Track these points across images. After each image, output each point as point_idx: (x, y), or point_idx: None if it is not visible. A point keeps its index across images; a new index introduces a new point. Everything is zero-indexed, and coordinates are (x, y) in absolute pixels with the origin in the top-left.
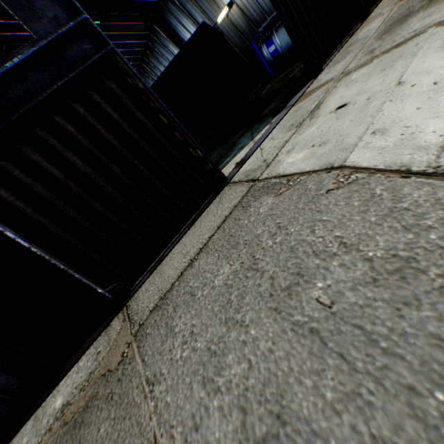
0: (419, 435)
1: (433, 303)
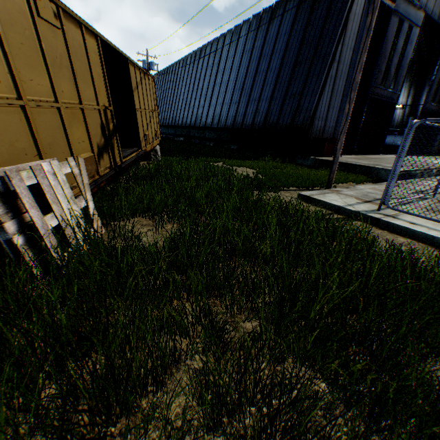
0: None
1: None
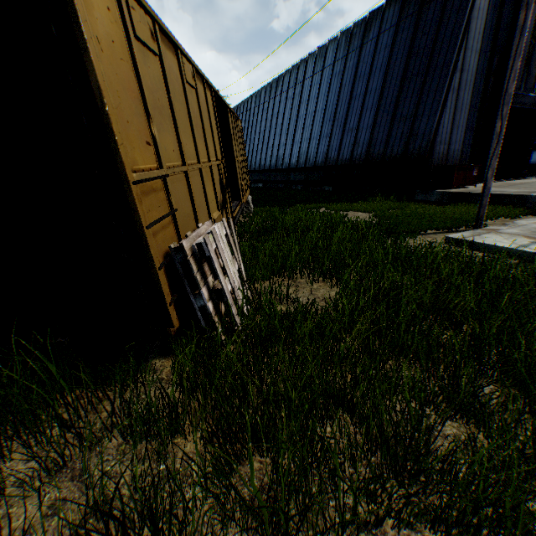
0: None
1: None
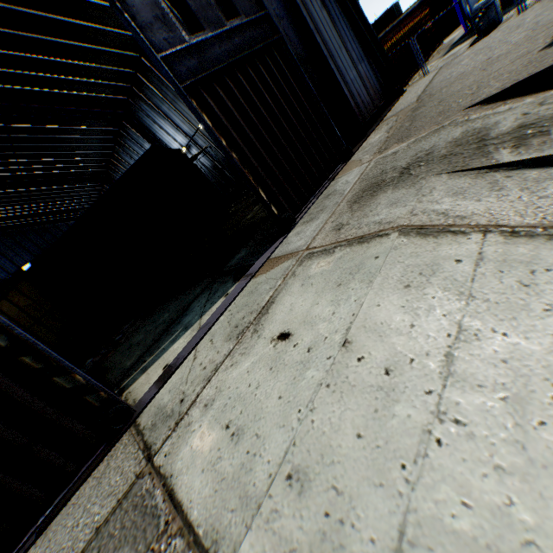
0: None
1: None
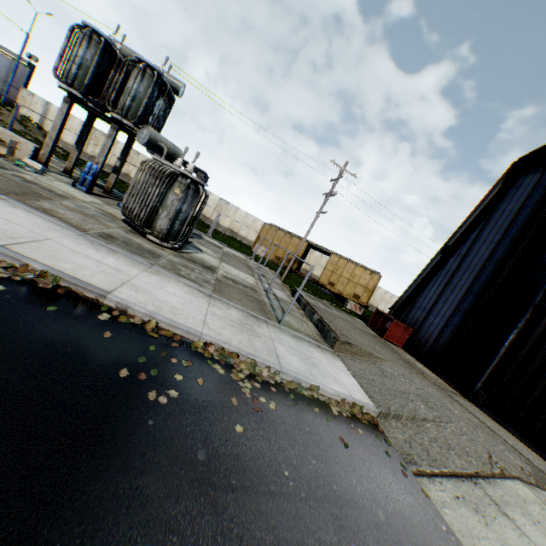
0: (372, 383)
1: (398, 408)
